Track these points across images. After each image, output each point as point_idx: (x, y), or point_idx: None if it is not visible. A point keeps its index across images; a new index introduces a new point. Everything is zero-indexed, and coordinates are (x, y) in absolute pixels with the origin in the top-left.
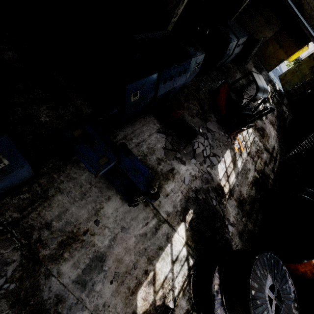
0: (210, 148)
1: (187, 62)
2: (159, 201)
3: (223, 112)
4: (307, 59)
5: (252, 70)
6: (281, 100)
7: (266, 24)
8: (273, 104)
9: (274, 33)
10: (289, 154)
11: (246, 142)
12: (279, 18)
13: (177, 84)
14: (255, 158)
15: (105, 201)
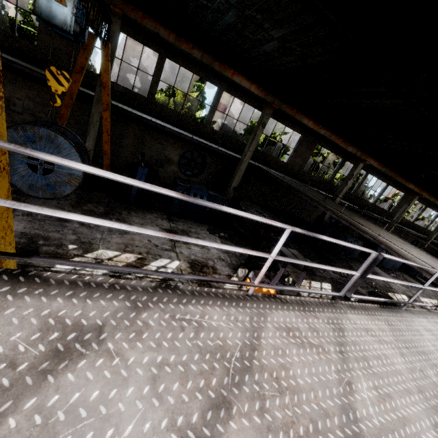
0: None
1: None
2: (435, 292)
3: None
4: None
5: None
6: None
7: None
8: None
9: None
10: None
11: None
12: None
13: None
14: None
15: (416, 282)
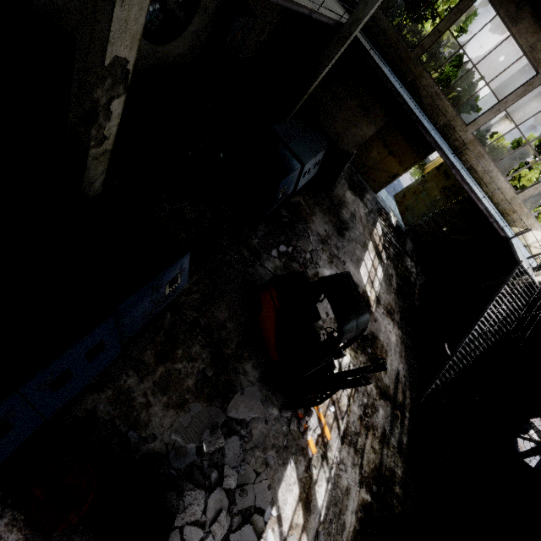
0: (230, 504)
1: (90, 335)
2: None
3: (275, 355)
4: (435, 172)
5: (346, 197)
6: (402, 247)
7: (363, 114)
8: (389, 263)
9: (377, 129)
10: (427, 392)
11: (338, 400)
12: (383, 106)
13: (77, 389)
14: (360, 440)
15: None
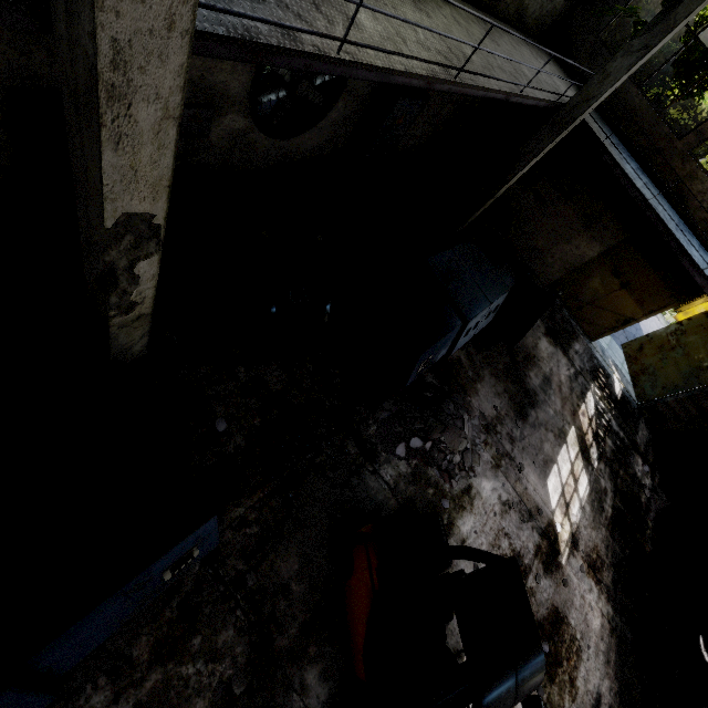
0: None
1: None
2: None
3: (360, 668)
4: (704, 320)
5: (539, 348)
6: (629, 437)
7: (582, 224)
8: (602, 467)
9: (605, 249)
10: None
11: None
12: (618, 217)
13: None
14: None
15: None
